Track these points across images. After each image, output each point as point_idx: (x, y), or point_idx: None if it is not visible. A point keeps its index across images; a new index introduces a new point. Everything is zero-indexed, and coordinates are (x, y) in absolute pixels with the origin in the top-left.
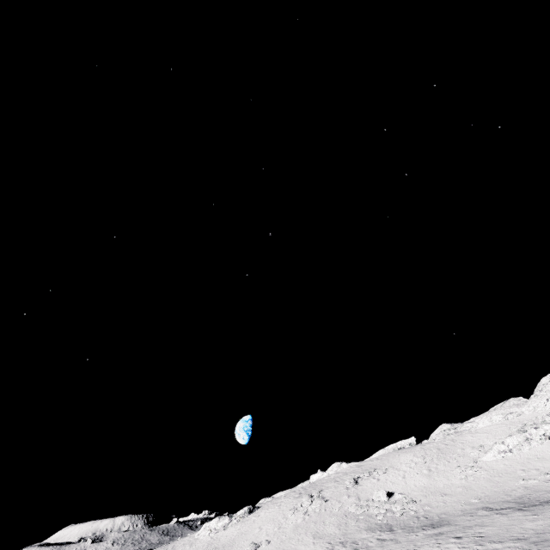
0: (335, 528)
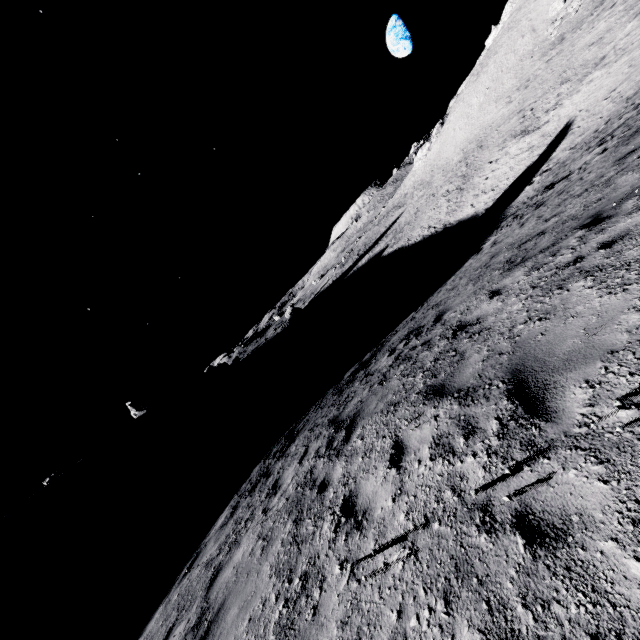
0: (512, 81)
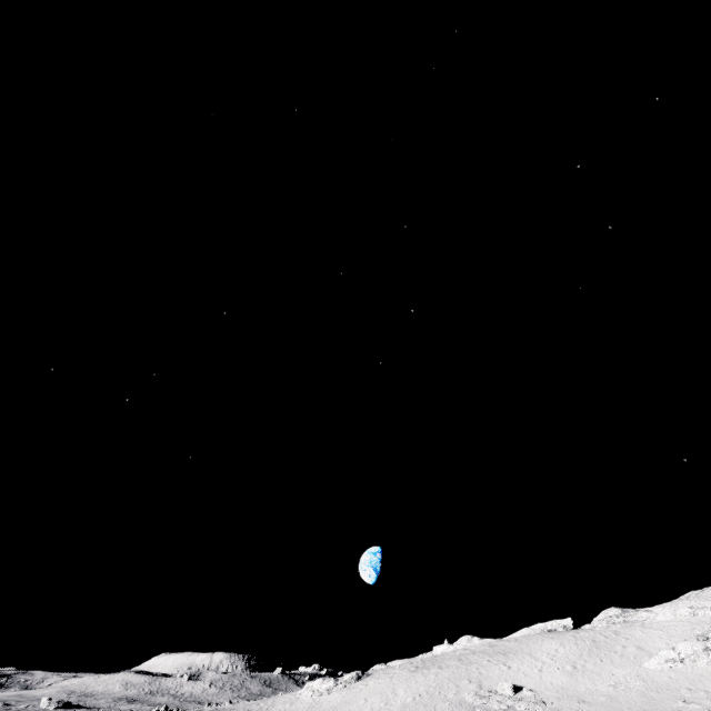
0: None
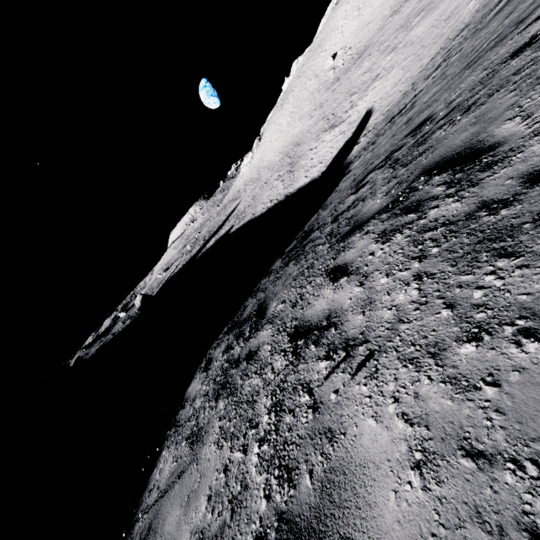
0: (309, 106)
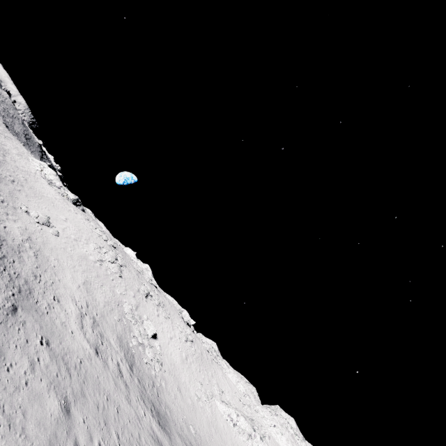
0: (103, 301)
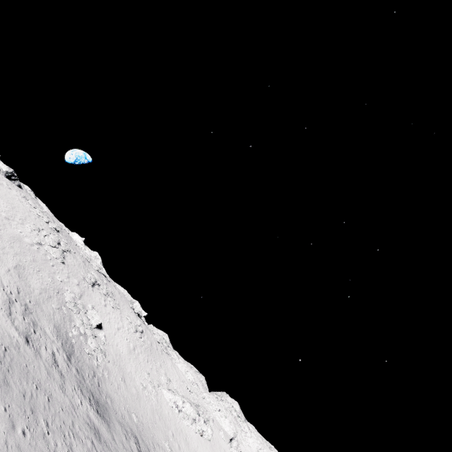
0: (39, 288)
